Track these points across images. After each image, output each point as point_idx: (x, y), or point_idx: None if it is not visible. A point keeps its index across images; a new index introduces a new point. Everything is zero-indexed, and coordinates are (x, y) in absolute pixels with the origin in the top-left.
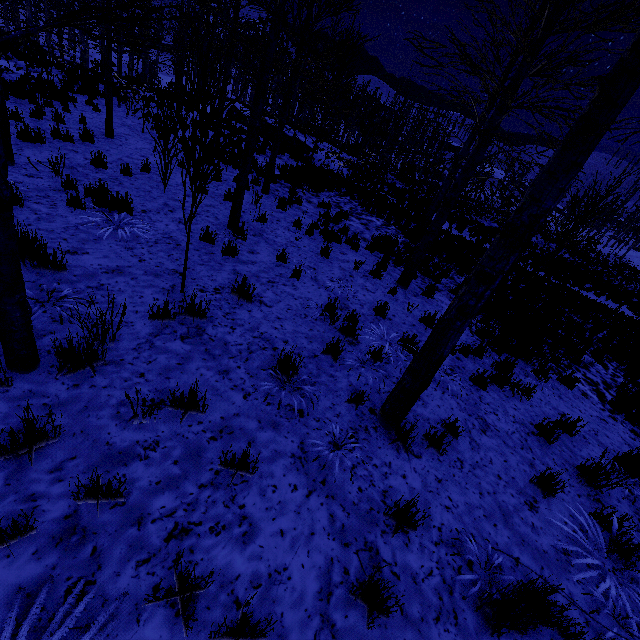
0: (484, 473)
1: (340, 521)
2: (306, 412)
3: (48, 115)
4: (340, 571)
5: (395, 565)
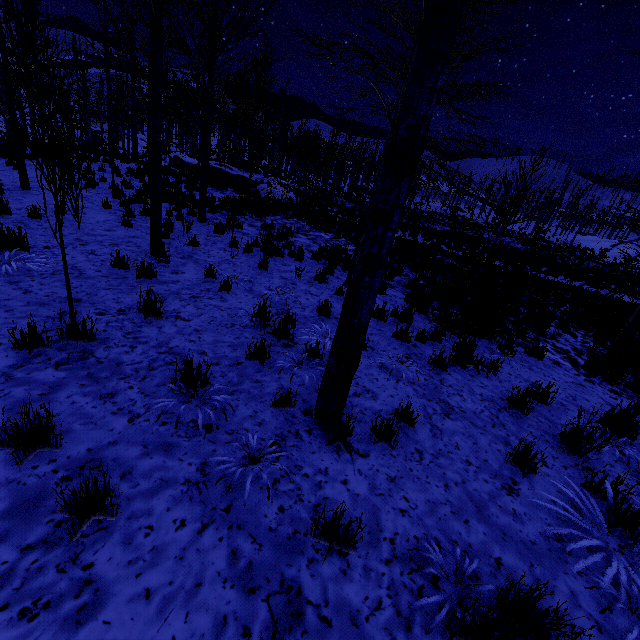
0: (449, 461)
1: (246, 558)
2: (216, 426)
3: None
4: (236, 634)
5: (325, 605)
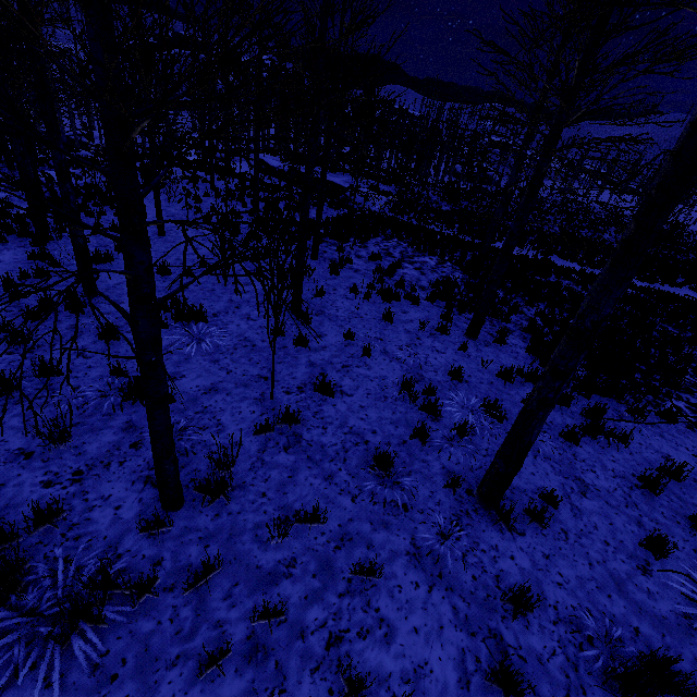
0: (590, 541)
1: (463, 612)
2: (409, 505)
3: (105, 226)
4: (472, 660)
5: (520, 648)
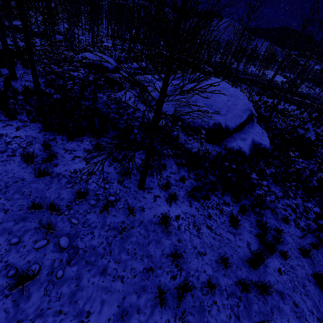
0: None
1: None
2: None
3: None
4: None
5: None
